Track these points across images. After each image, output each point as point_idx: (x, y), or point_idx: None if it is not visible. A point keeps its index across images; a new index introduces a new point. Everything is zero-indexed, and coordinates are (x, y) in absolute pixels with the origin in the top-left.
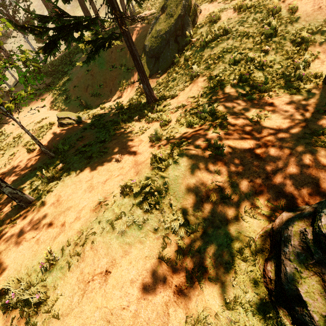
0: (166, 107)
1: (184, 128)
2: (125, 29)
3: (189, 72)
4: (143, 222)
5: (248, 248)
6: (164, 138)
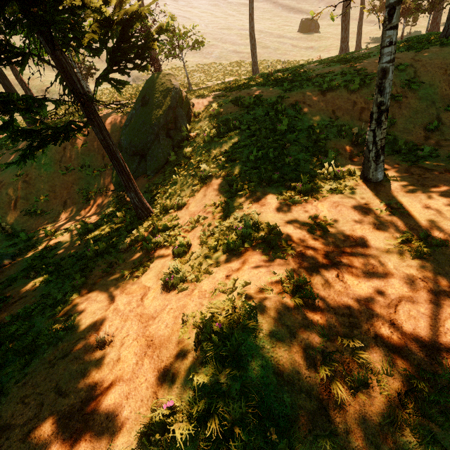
0: (173, 222)
1: (220, 254)
2: (95, 117)
3: (195, 172)
4: None
5: None
6: (191, 278)
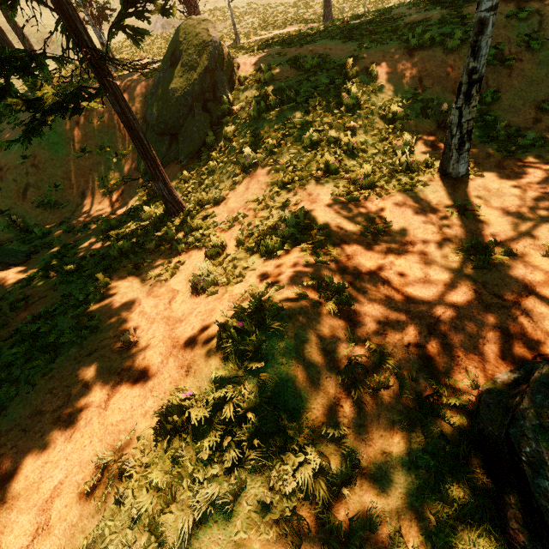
0: (208, 220)
1: (258, 257)
2: (110, 82)
3: (237, 158)
4: (236, 497)
5: (457, 486)
6: (223, 282)
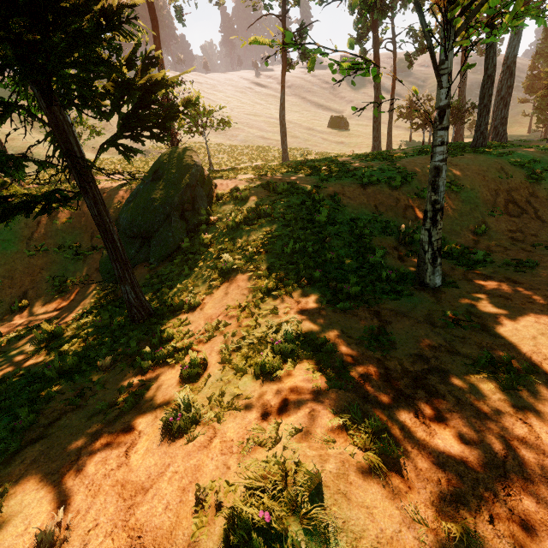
0: (181, 328)
1: (251, 379)
2: (92, 187)
3: (214, 263)
4: None
5: None
6: (208, 418)
